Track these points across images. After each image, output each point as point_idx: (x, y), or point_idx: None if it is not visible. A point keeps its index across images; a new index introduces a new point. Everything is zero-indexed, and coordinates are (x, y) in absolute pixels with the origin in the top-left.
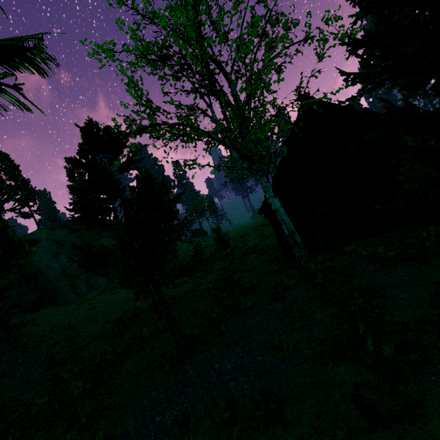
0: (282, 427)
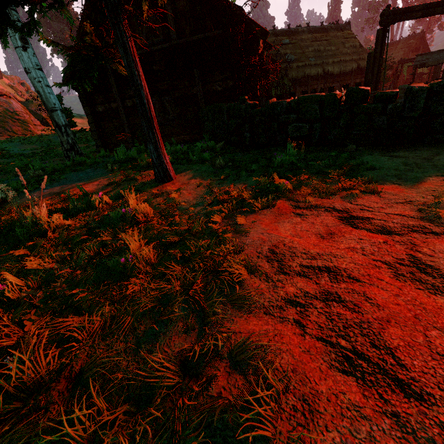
0: None
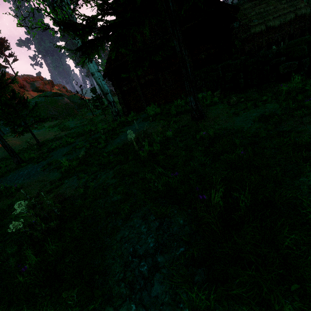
0: (11, 198)
